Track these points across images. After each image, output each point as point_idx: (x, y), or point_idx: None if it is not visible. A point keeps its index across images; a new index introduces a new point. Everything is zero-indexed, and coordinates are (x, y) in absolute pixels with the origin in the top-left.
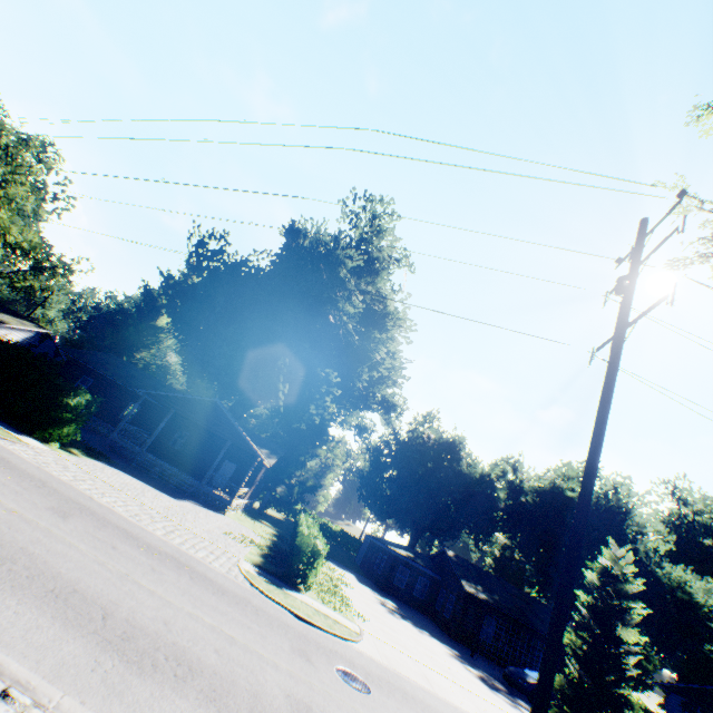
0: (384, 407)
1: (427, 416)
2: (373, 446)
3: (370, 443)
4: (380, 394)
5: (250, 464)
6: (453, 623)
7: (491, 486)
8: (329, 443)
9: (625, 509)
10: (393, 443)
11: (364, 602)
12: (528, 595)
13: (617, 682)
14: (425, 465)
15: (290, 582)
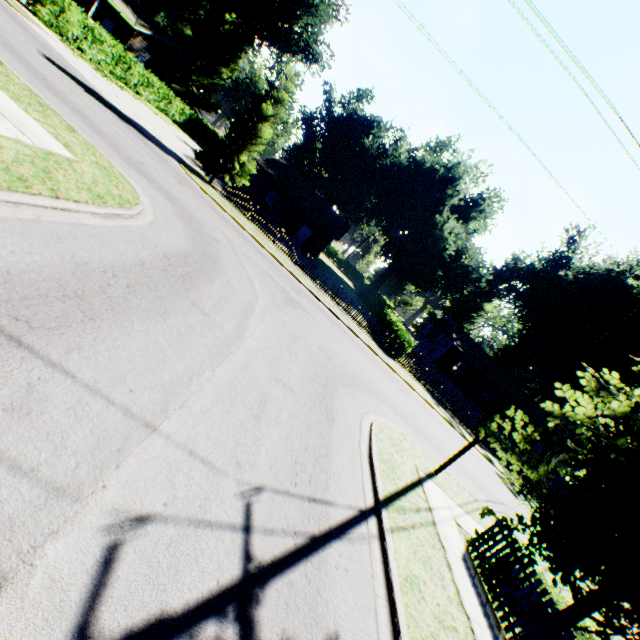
0: (305, 53)
1: (361, 91)
2: (307, 115)
3: (306, 113)
4: (306, 40)
5: (125, 27)
6: (248, 187)
7: (379, 161)
8: (233, 66)
9: (478, 202)
10: (328, 119)
11: (153, 116)
12: (333, 212)
13: (239, 148)
14: (342, 139)
15: (27, 7)
